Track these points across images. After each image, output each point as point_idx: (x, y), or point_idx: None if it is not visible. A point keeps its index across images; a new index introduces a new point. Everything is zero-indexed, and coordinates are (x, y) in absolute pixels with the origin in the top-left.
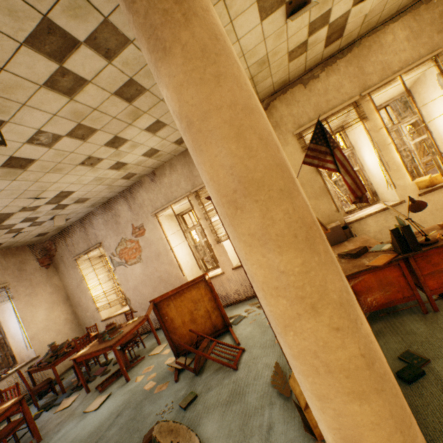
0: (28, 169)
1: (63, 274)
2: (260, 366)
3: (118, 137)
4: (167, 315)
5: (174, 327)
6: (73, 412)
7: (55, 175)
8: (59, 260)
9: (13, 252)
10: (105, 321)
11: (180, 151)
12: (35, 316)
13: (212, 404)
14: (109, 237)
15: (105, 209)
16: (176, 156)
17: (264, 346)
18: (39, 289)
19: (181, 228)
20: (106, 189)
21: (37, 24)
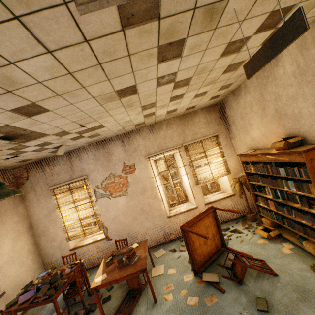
0: (121, 99)
1: (30, 203)
2: (296, 270)
3: (182, 94)
4: (190, 239)
5: (194, 248)
6: None
7: (121, 110)
8: (29, 188)
9: None
10: (74, 250)
11: (178, 115)
12: (2, 247)
13: (290, 302)
14: (96, 171)
15: (98, 147)
16: (173, 117)
17: (278, 257)
18: (7, 217)
19: (169, 170)
20: (117, 130)
21: (291, 5)
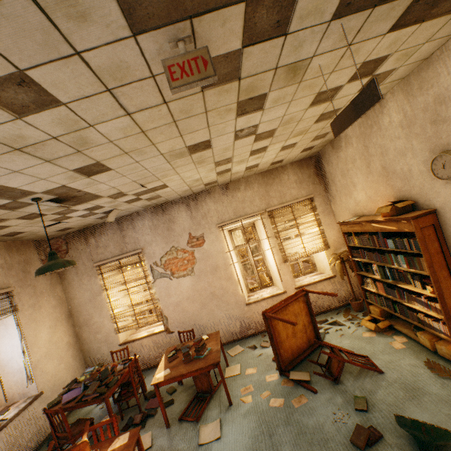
0: (192, 155)
1: (70, 283)
2: (407, 367)
3: (266, 147)
4: (275, 328)
5: (280, 341)
6: (173, 449)
7: (190, 166)
8: None
9: (17, 247)
10: (124, 345)
11: (261, 171)
12: (38, 337)
13: (395, 401)
14: (154, 243)
15: (157, 212)
16: (254, 174)
17: (387, 352)
18: (43, 300)
19: (248, 243)
20: (182, 191)
21: (385, 55)
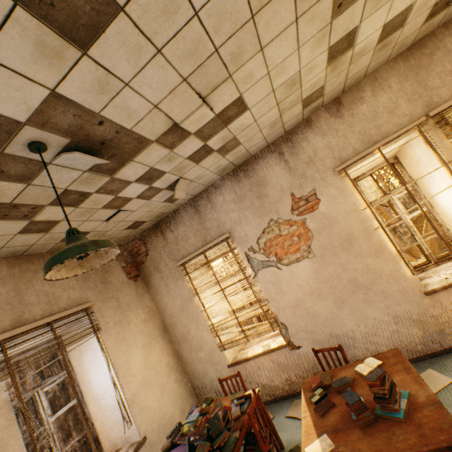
0: None
1: (157, 290)
2: None
3: None
4: None
5: None
6: None
7: (285, 11)
8: (152, 269)
9: None
10: (234, 366)
11: (399, 51)
12: (130, 361)
13: None
14: (243, 221)
15: (238, 177)
16: (385, 63)
17: None
18: (130, 314)
19: (403, 184)
20: (268, 125)
21: None
